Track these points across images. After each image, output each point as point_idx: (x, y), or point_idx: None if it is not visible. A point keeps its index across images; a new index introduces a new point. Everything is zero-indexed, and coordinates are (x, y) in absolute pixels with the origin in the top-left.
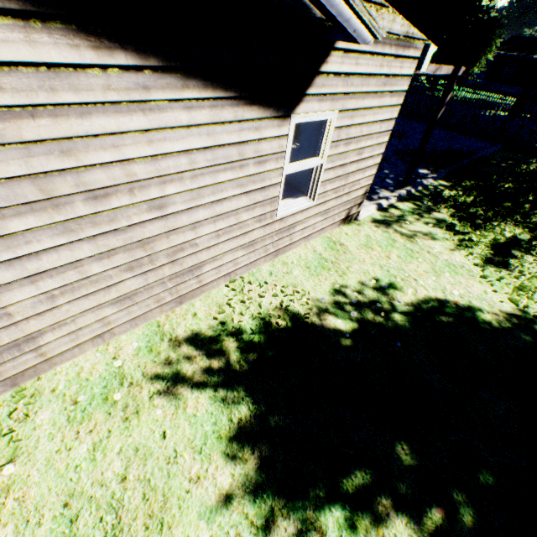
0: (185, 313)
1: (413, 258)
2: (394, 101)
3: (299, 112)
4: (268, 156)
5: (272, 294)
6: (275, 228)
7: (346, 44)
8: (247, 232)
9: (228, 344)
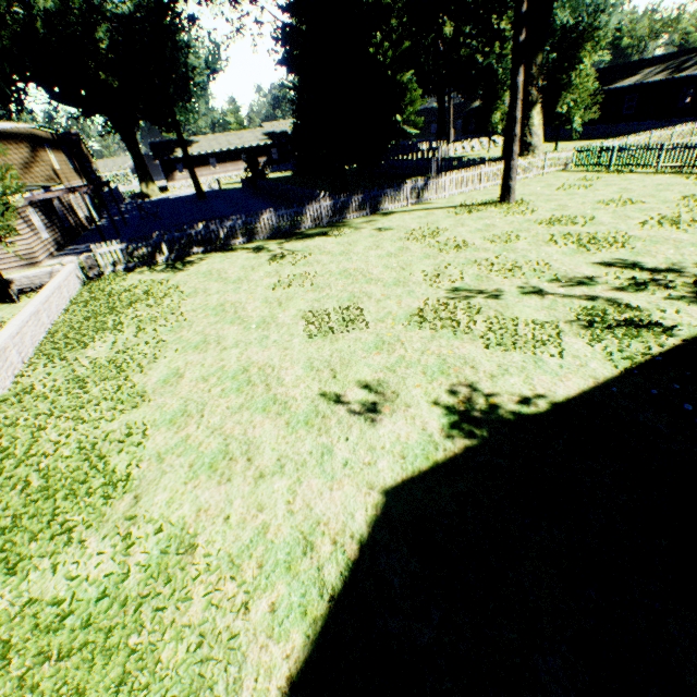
0: None
1: None
2: None
3: None
4: None
5: None
6: None
7: None
8: None
9: None
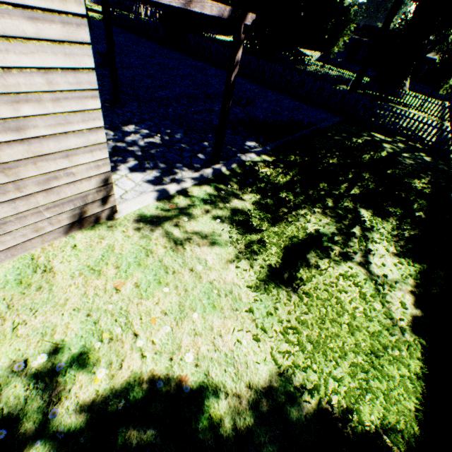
0: None
1: (160, 286)
2: (59, 33)
3: None
4: None
5: None
6: None
7: None
8: None
9: None
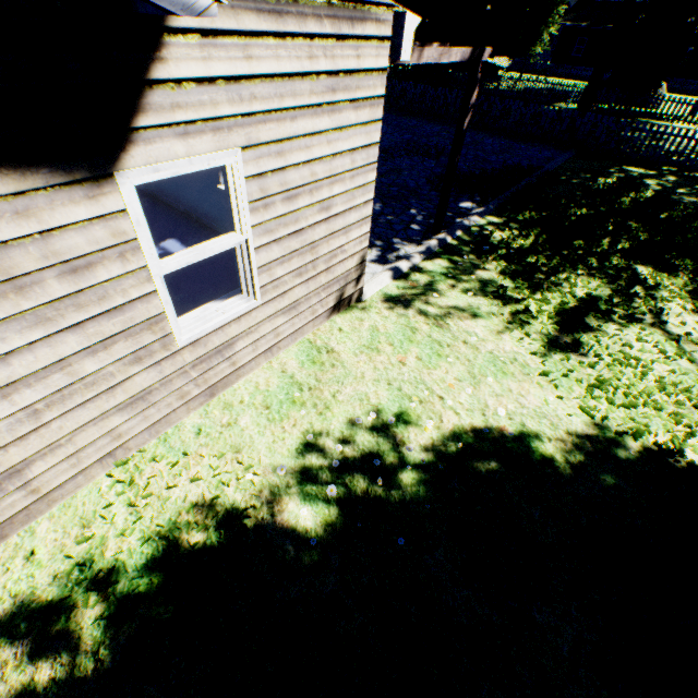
0: (12, 555)
1: (441, 358)
2: (367, 116)
3: (135, 164)
4: (94, 255)
5: (190, 479)
6: (186, 359)
7: (200, 20)
8: (115, 386)
9: (84, 613)
